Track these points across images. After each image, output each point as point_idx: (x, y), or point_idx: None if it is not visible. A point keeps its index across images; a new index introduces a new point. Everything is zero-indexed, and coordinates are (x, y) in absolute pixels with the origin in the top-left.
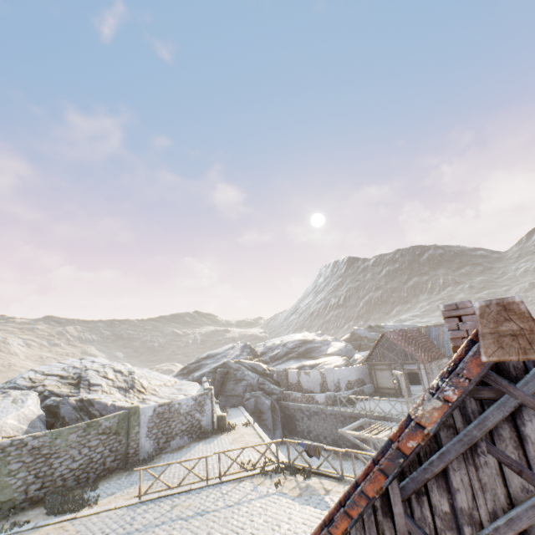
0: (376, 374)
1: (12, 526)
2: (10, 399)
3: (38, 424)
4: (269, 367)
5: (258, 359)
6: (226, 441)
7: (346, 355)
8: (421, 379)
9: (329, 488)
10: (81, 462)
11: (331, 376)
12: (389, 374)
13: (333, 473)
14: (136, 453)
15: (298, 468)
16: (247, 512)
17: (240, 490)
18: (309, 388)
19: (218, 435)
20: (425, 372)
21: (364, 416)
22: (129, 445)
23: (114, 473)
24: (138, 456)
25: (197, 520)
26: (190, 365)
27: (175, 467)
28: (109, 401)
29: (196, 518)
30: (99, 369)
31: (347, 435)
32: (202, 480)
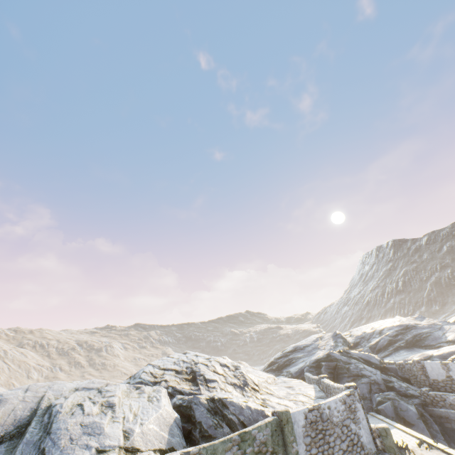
0: None
1: None
2: (145, 397)
3: (175, 431)
4: (382, 359)
5: (355, 350)
6: None
7: None
8: None
9: None
10: None
11: None
12: None
13: None
14: None
15: None
16: None
17: None
18: None
19: None
20: None
21: None
22: None
23: None
24: None
25: None
26: (277, 360)
27: None
28: (241, 402)
29: None
30: (206, 362)
31: None
32: None
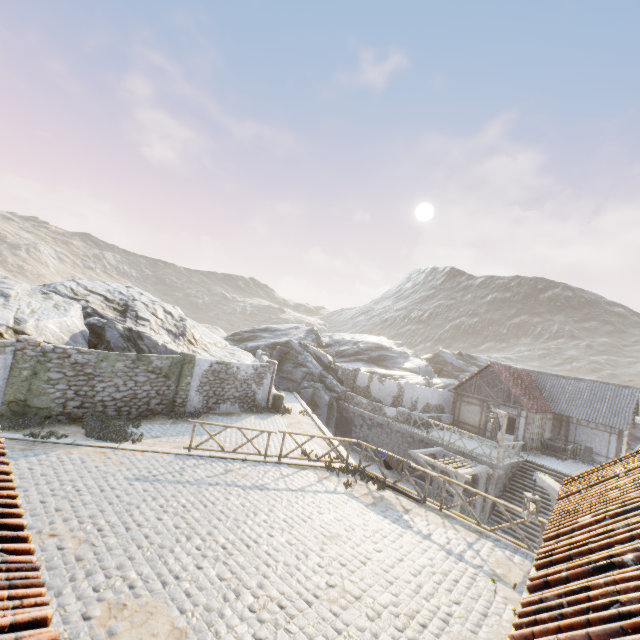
0: (461, 407)
1: (50, 435)
2: (51, 303)
3: (80, 340)
4: (335, 362)
5: (322, 349)
6: (281, 423)
7: (424, 376)
8: (516, 428)
9: (408, 508)
10: (125, 395)
11: (410, 392)
12: (477, 410)
13: (413, 494)
14: (183, 404)
15: (369, 475)
16: (313, 503)
17: (303, 477)
18: (379, 397)
19: (272, 414)
20: (524, 421)
21: (439, 445)
22: (178, 394)
23: (158, 417)
24: (184, 408)
25: (256, 493)
26: (243, 333)
27: (225, 432)
28: (161, 341)
29: (255, 491)
30: (148, 303)
31: (418, 458)
32: (260, 454)
